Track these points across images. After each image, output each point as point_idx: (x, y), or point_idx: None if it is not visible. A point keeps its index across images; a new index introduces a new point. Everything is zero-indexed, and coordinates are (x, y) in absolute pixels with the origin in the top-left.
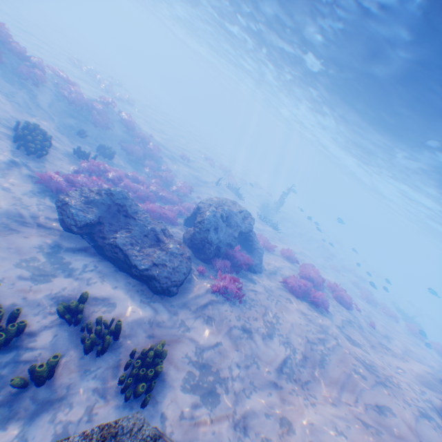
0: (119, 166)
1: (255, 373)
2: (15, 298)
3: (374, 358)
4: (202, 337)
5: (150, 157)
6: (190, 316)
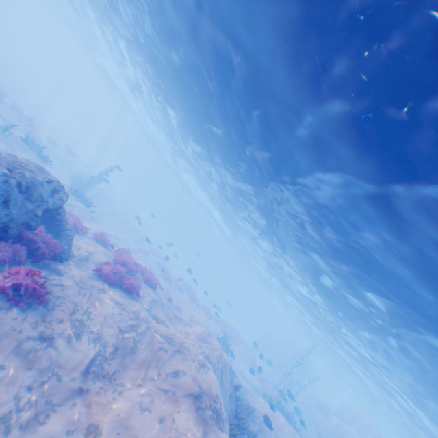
0: None
1: (56, 388)
2: None
3: (173, 330)
4: None
5: None
6: None
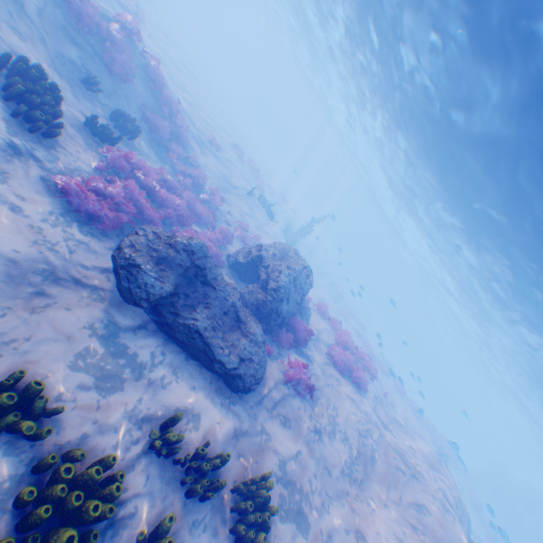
0: (141, 152)
1: (328, 482)
2: (85, 426)
3: (401, 444)
4: (282, 446)
5: (177, 139)
6: (269, 419)
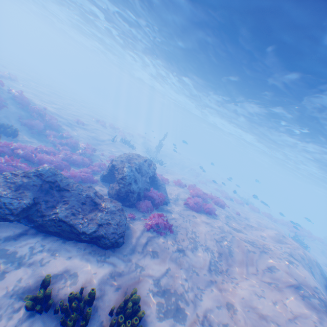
0: (24, 141)
1: (198, 280)
2: None
3: (251, 237)
4: (154, 270)
5: (51, 128)
6: (140, 257)
